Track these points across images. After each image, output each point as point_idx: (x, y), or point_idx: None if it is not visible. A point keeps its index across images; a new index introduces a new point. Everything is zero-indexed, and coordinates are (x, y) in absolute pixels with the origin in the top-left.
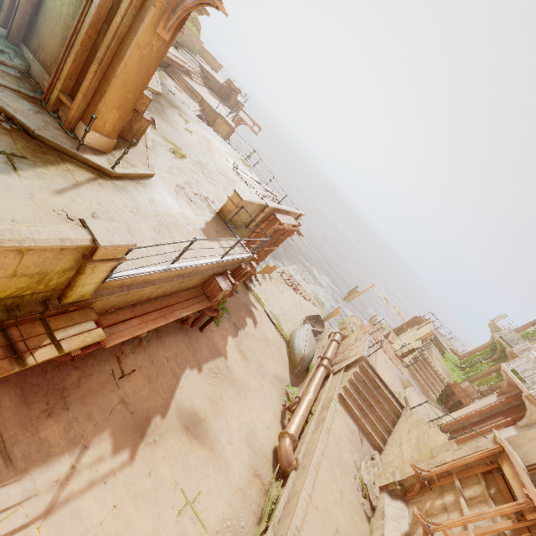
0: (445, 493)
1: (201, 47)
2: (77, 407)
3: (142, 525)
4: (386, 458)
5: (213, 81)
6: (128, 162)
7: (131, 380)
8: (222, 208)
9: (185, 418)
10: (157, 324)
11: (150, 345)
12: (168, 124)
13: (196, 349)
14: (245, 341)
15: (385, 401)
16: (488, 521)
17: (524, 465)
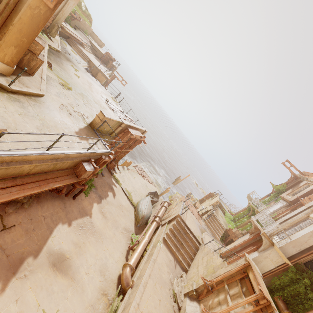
0: (219, 294)
1: (92, 32)
2: None
3: None
4: (189, 275)
5: (98, 52)
6: (24, 84)
7: (11, 232)
8: (92, 121)
9: (53, 258)
10: (33, 191)
11: (31, 207)
12: (62, 69)
13: (68, 211)
14: (106, 206)
15: (190, 241)
16: (241, 308)
17: (262, 273)
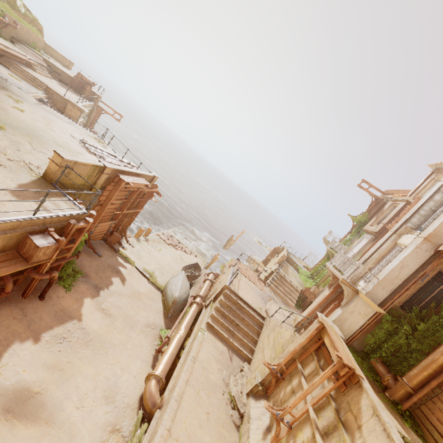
0: (292, 378)
1: (47, 46)
2: None
3: None
4: (254, 366)
5: (64, 75)
6: None
7: None
8: (46, 171)
9: (6, 399)
10: None
11: None
12: None
13: (32, 319)
14: (109, 299)
15: (249, 318)
16: (320, 389)
17: (351, 334)
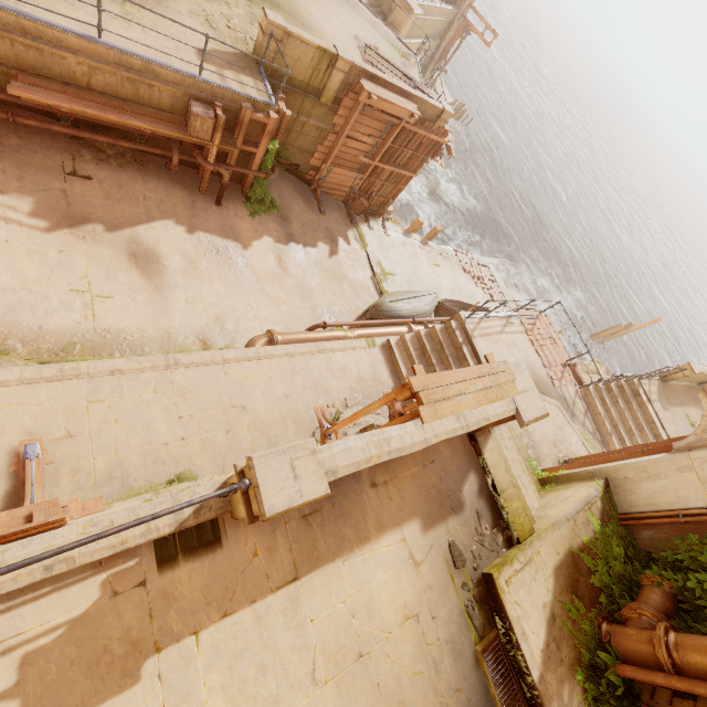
0: None
1: None
2: (11, 166)
3: (27, 270)
4: None
5: None
6: None
7: (85, 185)
8: (255, 44)
9: (138, 249)
10: (87, 110)
11: (124, 171)
12: None
13: (198, 215)
14: (297, 256)
15: None
16: None
17: (647, 509)
